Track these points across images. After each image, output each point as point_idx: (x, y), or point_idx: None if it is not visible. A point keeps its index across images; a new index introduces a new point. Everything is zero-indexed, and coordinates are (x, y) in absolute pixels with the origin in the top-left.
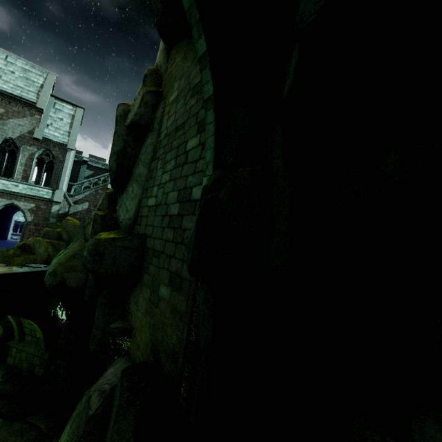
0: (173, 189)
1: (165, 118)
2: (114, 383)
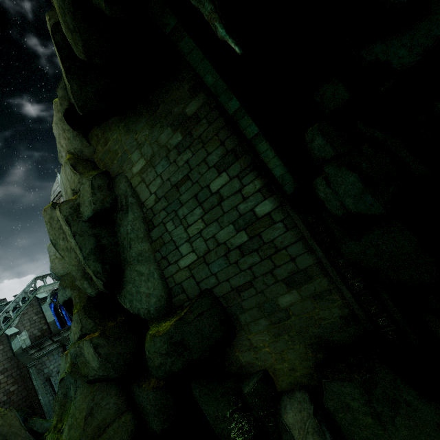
0: (222, 227)
1: (140, 188)
2: (311, 412)
